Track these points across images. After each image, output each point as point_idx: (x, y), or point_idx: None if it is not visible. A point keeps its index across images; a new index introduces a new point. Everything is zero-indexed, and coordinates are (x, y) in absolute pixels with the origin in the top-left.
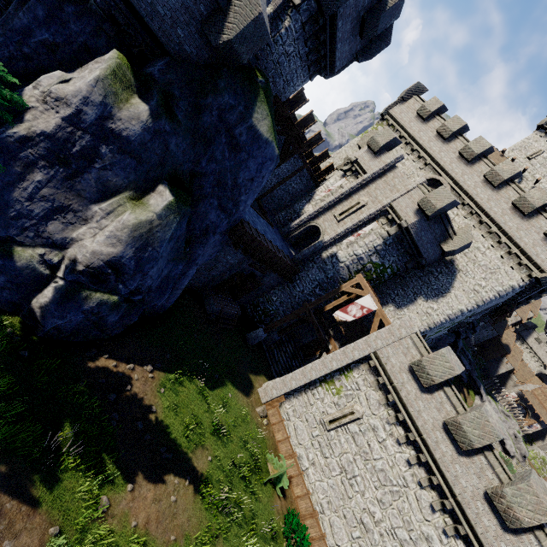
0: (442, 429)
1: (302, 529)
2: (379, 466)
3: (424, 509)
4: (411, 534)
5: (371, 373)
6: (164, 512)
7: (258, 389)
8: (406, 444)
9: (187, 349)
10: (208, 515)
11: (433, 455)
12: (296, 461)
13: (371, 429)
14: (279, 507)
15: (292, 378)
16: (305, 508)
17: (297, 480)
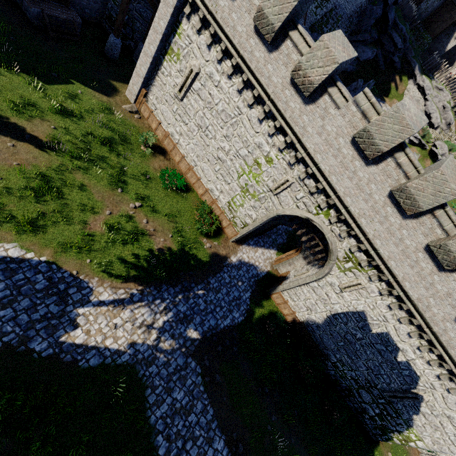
0: (254, 34)
1: (178, 176)
2: (220, 108)
3: (254, 125)
4: (249, 149)
5: (196, 15)
6: (1, 150)
7: (125, 93)
8: (235, 75)
9: (1, 48)
10: (62, 159)
11: (250, 68)
12: (169, 139)
13: (208, 78)
14: (157, 167)
15: (140, 65)
16: (185, 168)
17: (174, 152)
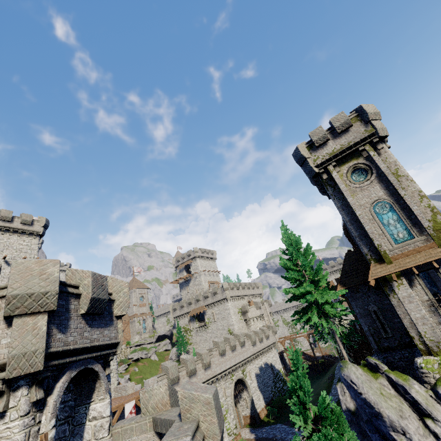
0: (189, 379)
1: None
2: None
3: None
4: None
5: None
6: None
7: None
8: None
9: None
10: None
11: None
12: None
13: None
14: None
15: None
16: None
17: None
